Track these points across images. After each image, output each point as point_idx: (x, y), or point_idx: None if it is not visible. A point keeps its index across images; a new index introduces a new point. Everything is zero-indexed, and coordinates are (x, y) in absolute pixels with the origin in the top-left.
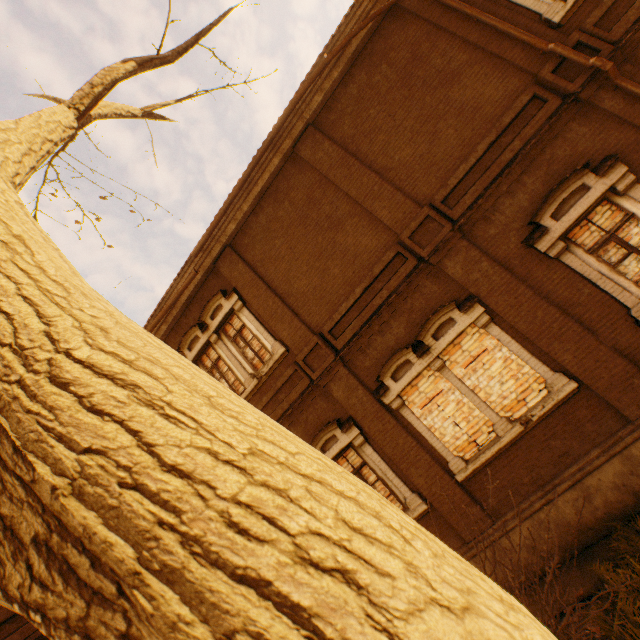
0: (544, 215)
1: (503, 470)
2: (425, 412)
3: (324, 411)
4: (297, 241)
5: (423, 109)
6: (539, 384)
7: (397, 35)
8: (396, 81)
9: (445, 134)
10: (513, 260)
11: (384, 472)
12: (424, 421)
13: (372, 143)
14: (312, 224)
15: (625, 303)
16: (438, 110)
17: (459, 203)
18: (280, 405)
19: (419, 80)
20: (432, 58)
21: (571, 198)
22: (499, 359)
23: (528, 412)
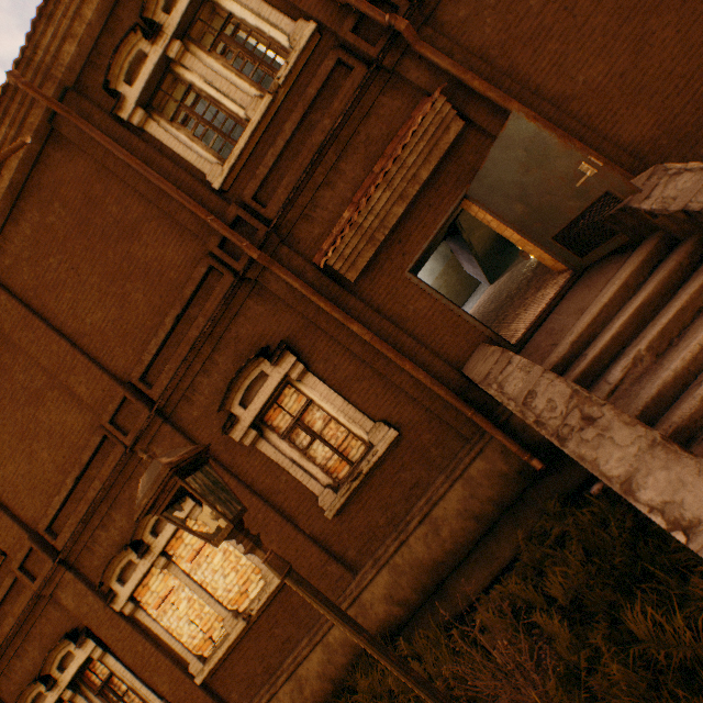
0: (234, 402)
1: (240, 663)
2: (162, 611)
3: (60, 620)
4: None
5: (108, 265)
6: (258, 573)
7: (66, 167)
8: (74, 225)
9: (135, 298)
10: (219, 445)
11: (131, 682)
12: (162, 621)
13: (60, 300)
14: (7, 396)
15: (314, 491)
16: (124, 268)
17: (157, 382)
18: (6, 621)
19: (99, 228)
20: (108, 203)
21: (257, 383)
22: (221, 550)
23: (250, 605)
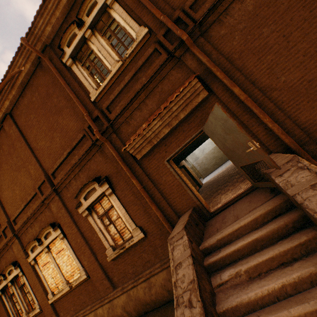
0: (82, 196)
1: (66, 302)
2: (44, 268)
3: (12, 255)
4: (5, 171)
5: (49, 123)
6: (79, 270)
7: (42, 78)
8: (41, 103)
9: (56, 139)
10: (75, 211)
11: (29, 290)
12: (43, 272)
13: (31, 132)
14: (10, 165)
15: (106, 246)
16: (54, 126)
17: (57, 177)
18: None
19: (49, 107)
20: (54, 97)
21: (92, 191)
22: (67, 254)
23: (73, 282)
